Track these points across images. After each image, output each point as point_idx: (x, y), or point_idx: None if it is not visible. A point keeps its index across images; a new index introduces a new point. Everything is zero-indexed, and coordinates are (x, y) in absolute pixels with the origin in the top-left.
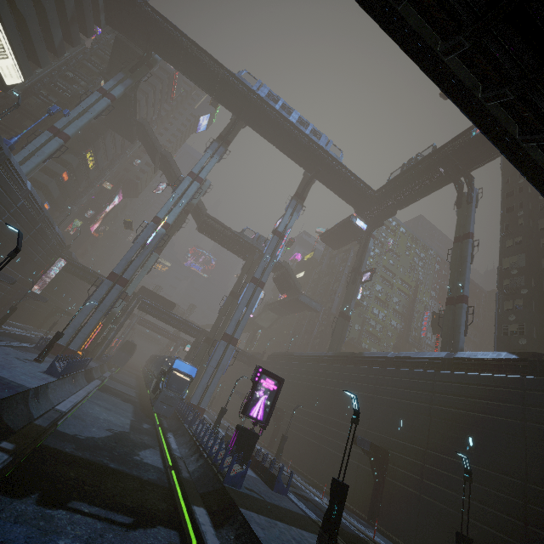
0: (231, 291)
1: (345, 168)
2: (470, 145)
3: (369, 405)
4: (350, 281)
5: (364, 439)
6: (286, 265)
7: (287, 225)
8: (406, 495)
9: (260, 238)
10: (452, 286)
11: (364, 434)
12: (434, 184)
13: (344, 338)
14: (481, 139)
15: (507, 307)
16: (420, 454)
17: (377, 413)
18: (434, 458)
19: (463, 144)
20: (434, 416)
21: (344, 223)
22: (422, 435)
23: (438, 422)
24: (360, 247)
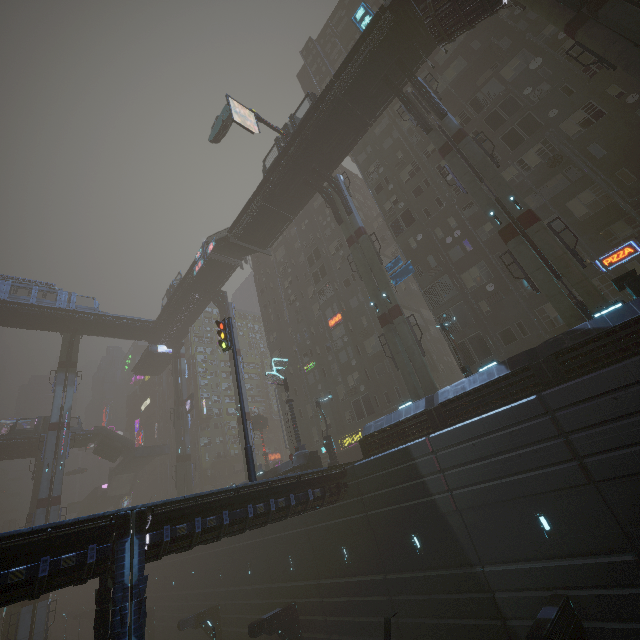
0: (29, 516)
1: (107, 316)
2: (203, 275)
3: (203, 564)
4: (175, 418)
5: (188, 618)
6: (101, 431)
7: (63, 408)
8: (233, 637)
9: (46, 421)
10: (238, 406)
11: (205, 597)
12: (200, 303)
13: (192, 480)
14: (208, 270)
15: (284, 398)
16: (232, 595)
17: (208, 569)
18: (238, 593)
19: (197, 275)
20: (232, 556)
21: (147, 354)
22: (231, 576)
23: (236, 559)
24: (173, 375)
